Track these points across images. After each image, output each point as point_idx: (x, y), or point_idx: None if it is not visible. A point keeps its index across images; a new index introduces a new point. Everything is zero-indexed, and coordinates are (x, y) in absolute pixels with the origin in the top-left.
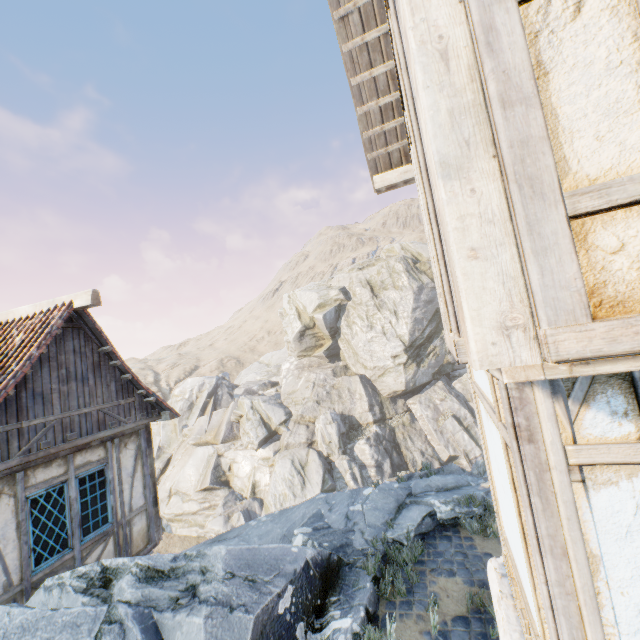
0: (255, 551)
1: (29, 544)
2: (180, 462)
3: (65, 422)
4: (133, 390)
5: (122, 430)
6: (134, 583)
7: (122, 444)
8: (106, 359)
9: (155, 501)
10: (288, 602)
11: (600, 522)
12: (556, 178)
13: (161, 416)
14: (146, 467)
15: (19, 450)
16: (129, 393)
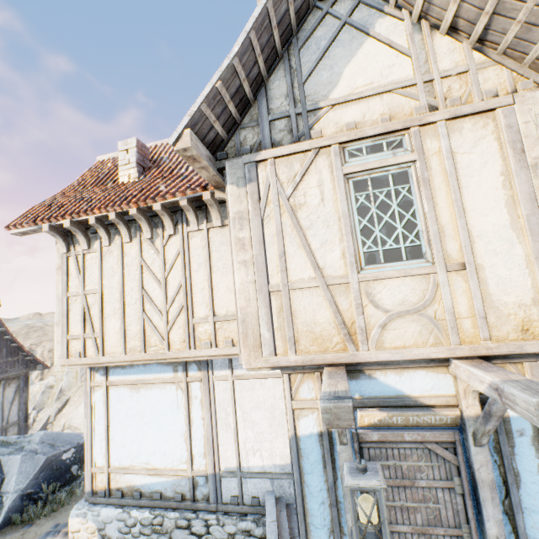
0: (61, 434)
1: None
2: (76, 402)
3: None
4: (19, 352)
5: (8, 376)
6: None
7: (7, 384)
8: (2, 335)
9: (26, 419)
10: (70, 455)
11: (96, 399)
12: (67, 332)
13: (37, 368)
14: (22, 398)
15: None
16: (16, 354)
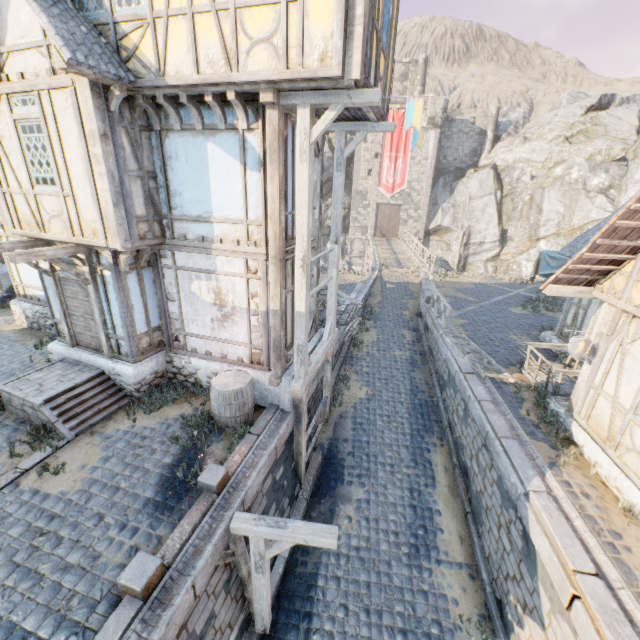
0: None
1: None
2: None
3: None
4: None
5: None
6: None
7: None
8: None
9: None
10: None
11: None
12: None
13: None
14: None
15: None
16: None
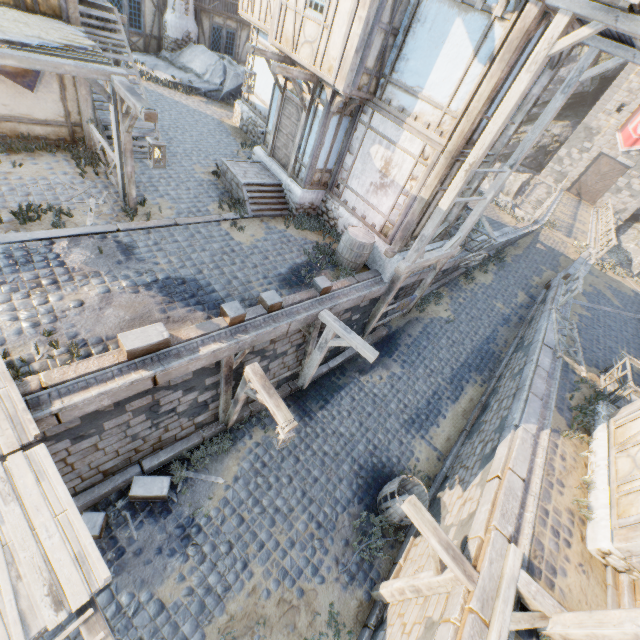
0: None
1: (211, 42)
2: None
3: (226, 3)
4: None
5: (244, 21)
6: (227, 62)
7: (243, 28)
8: None
9: None
10: None
11: None
12: None
13: None
14: None
15: (212, 5)
16: None
